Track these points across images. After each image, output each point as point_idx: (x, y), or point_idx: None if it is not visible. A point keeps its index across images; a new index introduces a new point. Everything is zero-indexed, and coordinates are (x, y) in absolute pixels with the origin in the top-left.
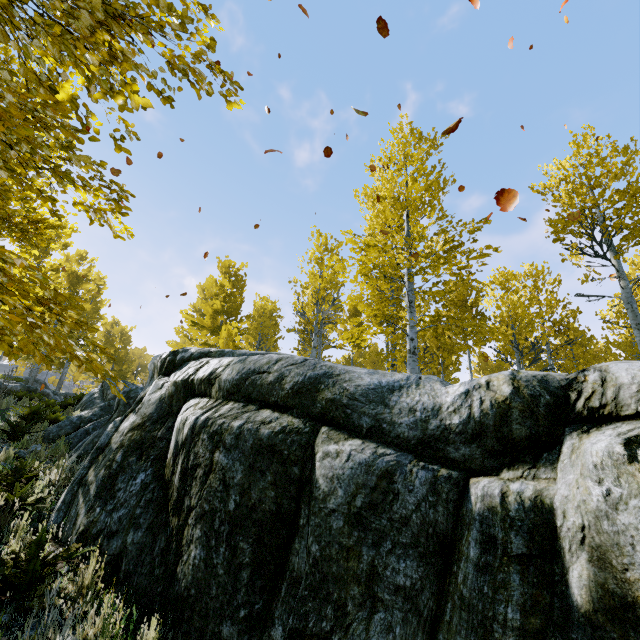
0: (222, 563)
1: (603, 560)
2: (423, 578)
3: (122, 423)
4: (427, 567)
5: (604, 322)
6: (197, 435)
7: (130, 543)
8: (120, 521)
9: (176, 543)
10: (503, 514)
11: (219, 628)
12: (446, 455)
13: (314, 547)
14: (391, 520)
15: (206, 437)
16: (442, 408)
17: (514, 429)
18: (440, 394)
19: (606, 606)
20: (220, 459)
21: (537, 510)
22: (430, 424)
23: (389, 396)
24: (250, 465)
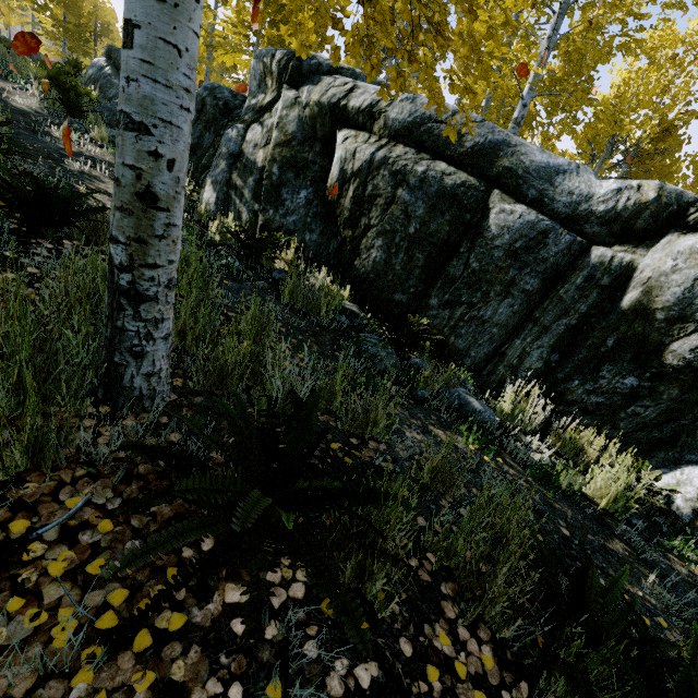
0: (400, 263)
1: (648, 292)
2: (538, 289)
3: (247, 133)
4: (543, 285)
5: None
6: (376, 170)
7: (308, 241)
8: (295, 224)
9: (351, 247)
10: (607, 267)
11: (392, 296)
12: (582, 230)
13: (475, 264)
14: (535, 258)
15: (387, 174)
16: (594, 197)
17: (638, 223)
18: (595, 186)
19: (635, 309)
20: (403, 195)
21: (627, 268)
22: (581, 207)
23: (555, 177)
24: (432, 205)
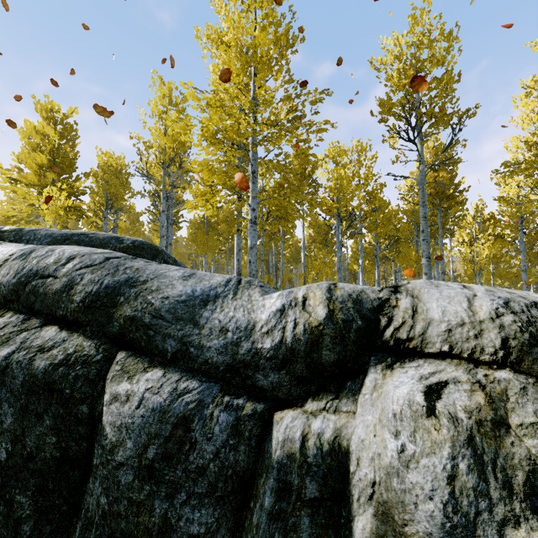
0: None
1: (387, 514)
2: (220, 518)
3: None
4: (224, 507)
5: (399, 194)
6: None
7: None
8: None
9: None
10: (301, 460)
11: None
12: (254, 383)
13: (103, 499)
14: (187, 471)
15: None
16: (256, 327)
17: (324, 355)
18: (256, 307)
19: None
20: None
21: (334, 454)
22: (241, 348)
23: (201, 311)
24: (22, 408)
